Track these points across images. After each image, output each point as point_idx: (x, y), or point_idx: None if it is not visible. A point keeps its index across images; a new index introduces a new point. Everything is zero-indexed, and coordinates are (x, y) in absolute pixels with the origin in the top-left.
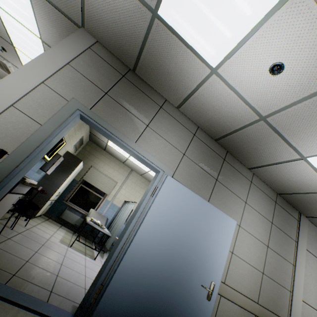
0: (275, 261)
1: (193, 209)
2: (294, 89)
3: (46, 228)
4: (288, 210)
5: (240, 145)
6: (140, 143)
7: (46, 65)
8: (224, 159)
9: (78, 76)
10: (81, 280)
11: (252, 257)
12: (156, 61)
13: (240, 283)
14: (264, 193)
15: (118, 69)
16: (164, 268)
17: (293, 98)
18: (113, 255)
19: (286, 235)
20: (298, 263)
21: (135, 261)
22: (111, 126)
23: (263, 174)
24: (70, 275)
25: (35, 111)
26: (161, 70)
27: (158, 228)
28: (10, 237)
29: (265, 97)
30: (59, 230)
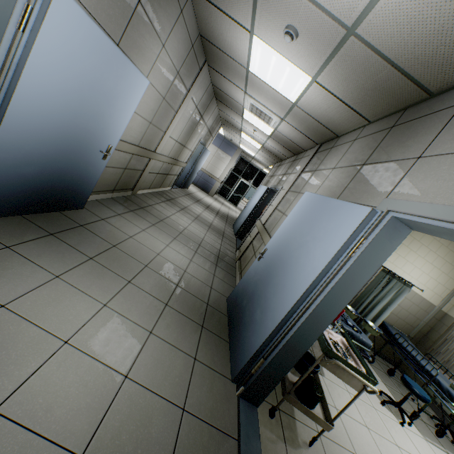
0: (164, 112)
1: (101, 66)
2: None
3: None
4: (198, 57)
5: None
6: None
7: None
8: None
9: None
10: None
11: (147, 111)
12: None
13: (130, 135)
14: (188, 32)
15: None
16: (58, 144)
17: None
18: None
19: (184, 86)
20: (180, 110)
21: (16, 144)
22: None
23: (202, 8)
24: None
25: None
26: None
27: (46, 97)
28: None
29: None
30: None
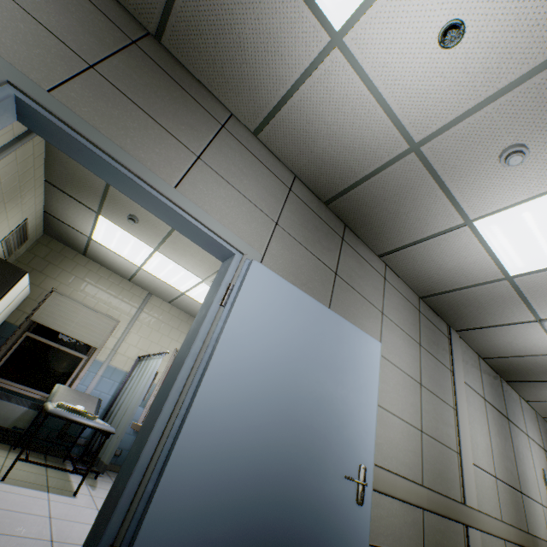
0: (433, 408)
1: (309, 327)
2: (474, 82)
3: None
4: (435, 322)
5: (370, 209)
6: (186, 192)
7: None
8: (343, 238)
9: (3, 3)
10: None
11: (405, 407)
12: (213, 12)
13: (395, 457)
14: (403, 297)
15: (119, 24)
16: (269, 460)
17: (470, 100)
18: (141, 457)
19: (439, 362)
20: (459, 404)
21: (203, 459)
22: (111, 142)
23: (402, 263)
24: None
25: None
26: (225, 35)
27: (246, 372)
28: None
29: (425, 100)
30: None
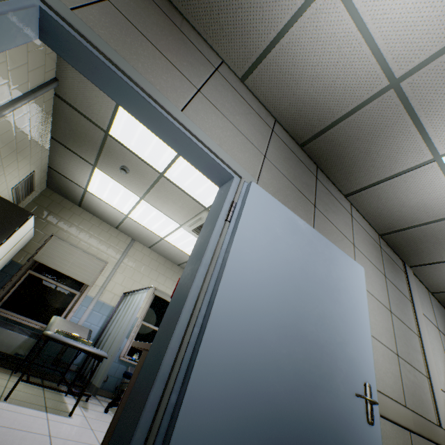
0: (403, 334)
1: (304, 246)
2: None
3: None
4: (393, 258)
5: (342, 149)
6: (190, 117)
7: None
8: (316, 177)
9: None
10: None
11: (382, 331)
12: None
13: (381, 378)
14: (367, 233)
15: None
16: (285, 374)
17: None
18: (161, 366)
19: (401, 293)
20: (422, 332)
21: (225, 370)
22: (126, 62)
23: (367, 202)
24: None
25: None
26: None
27: (256, 284)
28: None
29: (411, 33)
30: None
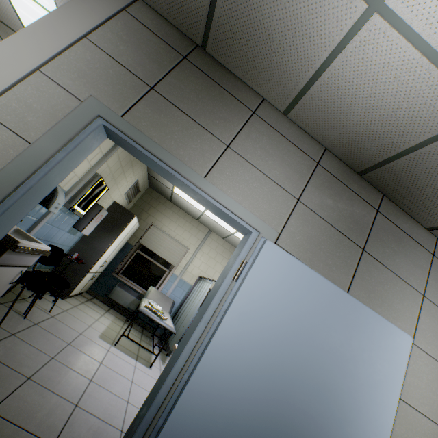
0: None
1: (319, 309)
2: None
3: (84, 313)
4: None
5: (416, 180)
6: (213, 179)
7: (45, 38)
8: (378, 209)
9: (101, 58)
10: (119, 411)
11: None
12: (244, 14)
13: None
14: None
15: (174, 46)
16: (259, 432)
17: None
18: (157, 395)
19: None
20: None
21: (200, 414)
22: (159, 146)
23: None
24: (100, 403)
25: (22, 119)
26: (254, 32)
27: (247, 346)
28: (15, 333)
29: None
30: (104, 316)
